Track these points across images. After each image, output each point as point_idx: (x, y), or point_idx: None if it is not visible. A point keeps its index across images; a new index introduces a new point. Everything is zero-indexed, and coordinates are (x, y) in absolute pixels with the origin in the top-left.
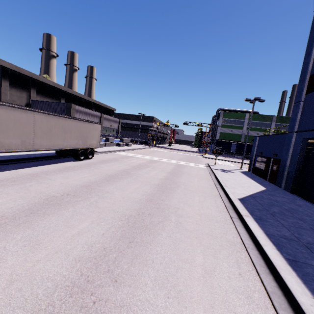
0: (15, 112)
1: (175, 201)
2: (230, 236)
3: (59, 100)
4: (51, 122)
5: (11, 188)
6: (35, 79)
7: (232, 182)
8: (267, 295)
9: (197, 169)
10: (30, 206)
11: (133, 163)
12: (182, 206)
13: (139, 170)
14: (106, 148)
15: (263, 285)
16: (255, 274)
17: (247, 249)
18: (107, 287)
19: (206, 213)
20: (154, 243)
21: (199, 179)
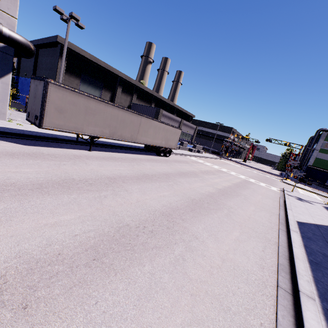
0: (132, 115)
1: (231, 203)
2: (269, 236)
3: (150, 104)
4: (149, 124)
5: (124, 163)
6: (138, 87)
7: (302, 210)
8: (277, 264)
9: (266, 189)
10: (136, 175)
11: (201, 168)
12: (235, 208)
13: (205, 175)
14: (180, 151)
15: (277, 261)
16: (276, 256)
17: (279, 245)
18: (179, 220)
19: (255, 218)
20: (207, 216)
21: (263, 197)
